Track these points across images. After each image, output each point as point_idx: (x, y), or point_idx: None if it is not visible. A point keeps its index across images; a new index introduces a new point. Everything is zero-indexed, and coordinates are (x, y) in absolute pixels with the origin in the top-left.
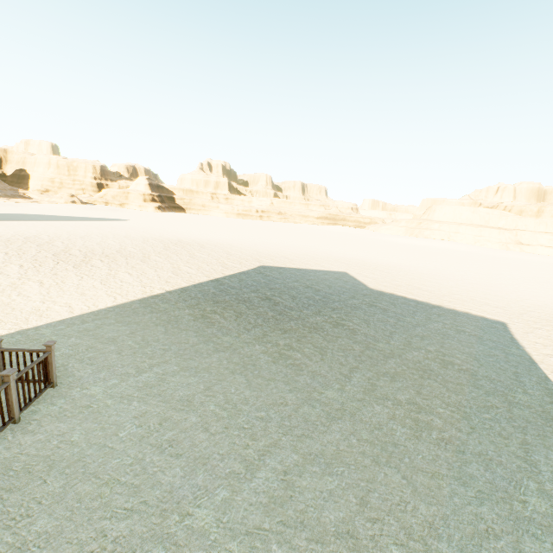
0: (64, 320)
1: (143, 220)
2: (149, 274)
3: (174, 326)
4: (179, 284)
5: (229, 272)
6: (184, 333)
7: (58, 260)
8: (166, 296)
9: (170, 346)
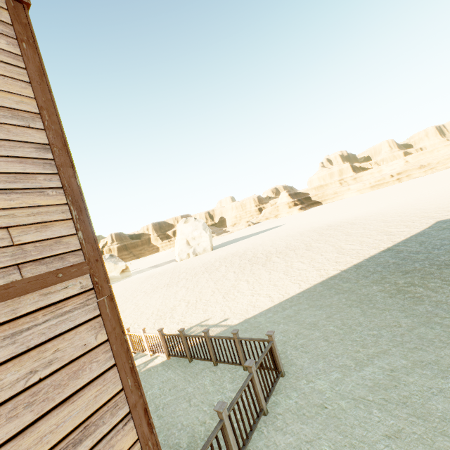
0: (269, 308)
1: (293, 221)
2: (317, 259)
3: (370, 305)
4: (349, 262)
5: (398, 238)
6: (386, 313)
7: (252, 263)
8: (343, 276)
9: (379, 331)
